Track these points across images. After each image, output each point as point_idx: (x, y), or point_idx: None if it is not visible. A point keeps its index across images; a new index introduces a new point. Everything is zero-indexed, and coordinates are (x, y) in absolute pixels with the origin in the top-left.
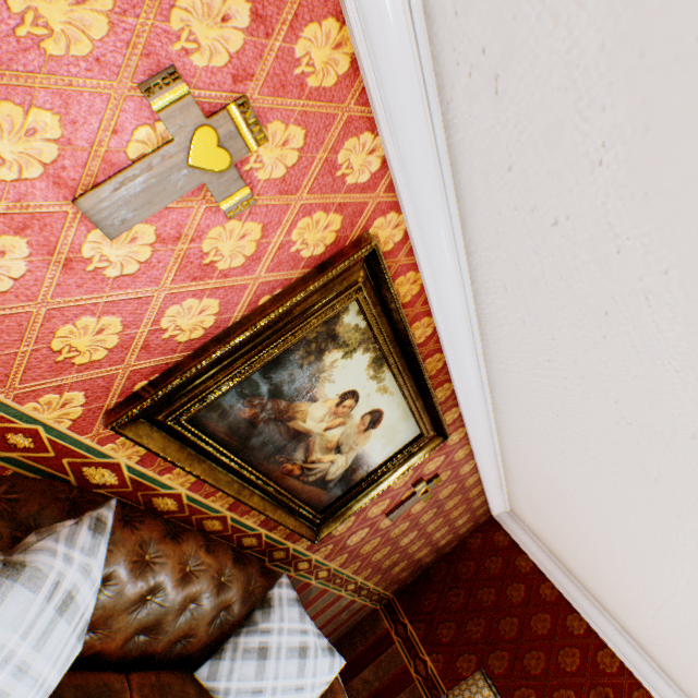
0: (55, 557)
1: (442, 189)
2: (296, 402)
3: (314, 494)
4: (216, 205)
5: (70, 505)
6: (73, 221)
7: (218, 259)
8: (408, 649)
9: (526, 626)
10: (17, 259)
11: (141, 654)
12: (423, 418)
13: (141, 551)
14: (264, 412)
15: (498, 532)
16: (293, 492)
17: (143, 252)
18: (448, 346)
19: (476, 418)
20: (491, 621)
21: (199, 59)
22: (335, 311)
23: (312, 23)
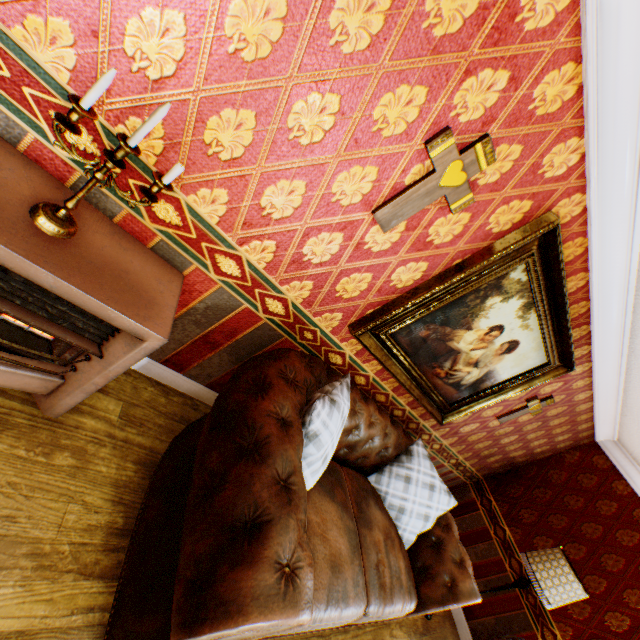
0: (341, 400)
1: (634, 175)
2: (456, 330)
3: (448, 392)
4: (445, 205)
5: (326, 373)
6: (366, 223)
7: (435, 238)
8: (489, 517)
9: (609, 535)
10: (336, 244)
11: (342, 458)
12: (553, 351)
13: (353, 404)
14: (433, 334)
15: (598, 456)
16: (435, 388)
17: (395, 237)
18: (597, 296)
19: (605, 357)
20: (573, 521)
21: (463, 118)
22: (506, 270)
23: (552, 71)
